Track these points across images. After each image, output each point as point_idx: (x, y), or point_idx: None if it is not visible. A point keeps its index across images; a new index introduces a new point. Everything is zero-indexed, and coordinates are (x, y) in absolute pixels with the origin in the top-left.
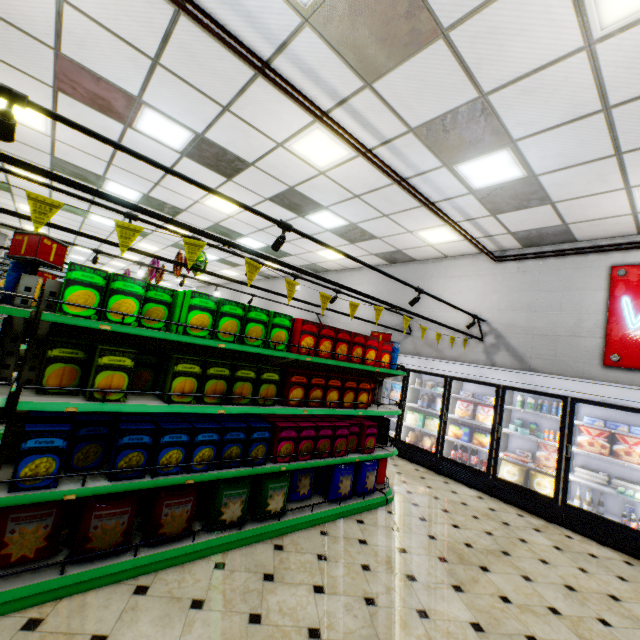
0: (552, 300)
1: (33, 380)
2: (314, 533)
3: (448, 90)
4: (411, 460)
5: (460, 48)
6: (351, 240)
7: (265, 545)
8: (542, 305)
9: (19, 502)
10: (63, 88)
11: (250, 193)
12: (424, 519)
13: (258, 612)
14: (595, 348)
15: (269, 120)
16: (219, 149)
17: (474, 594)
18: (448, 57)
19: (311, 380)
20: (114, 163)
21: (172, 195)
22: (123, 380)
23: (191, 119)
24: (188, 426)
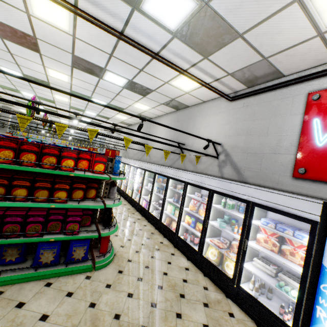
0: (262, 126)
1: None
2: None
3: None
4: (164, 235)
5: None
6: (141, 94)
7: None
8: (256, 130)
9: None
10: None
11: (60, 63)
12: (109, 286)
13: None
14: (289, 163)
15: None
16: (8, 27)
17: None
18: None
19: None
20: None
21: (32, 72)
22: None
23: None
24: None
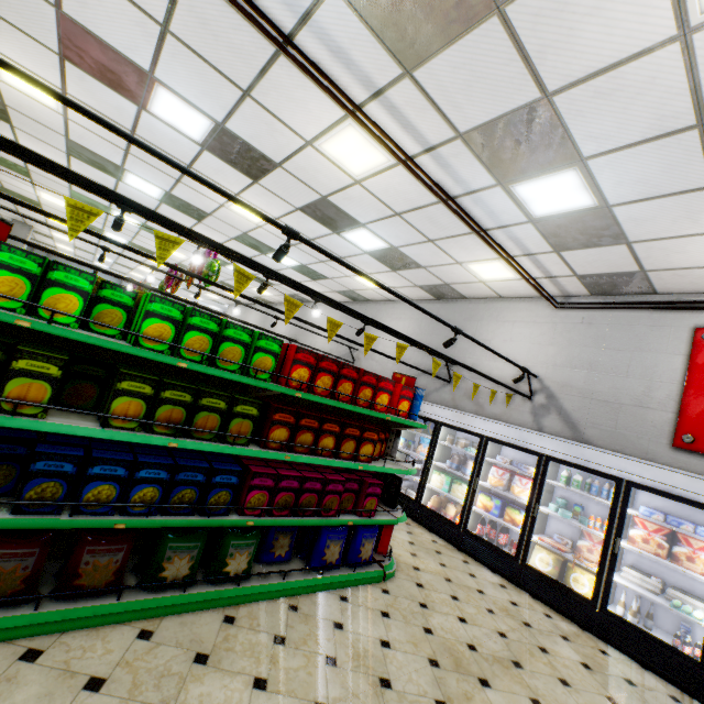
0: (619, 361)
1: None
2: (281, 606)
3: (504, 86)
4: (430, 529)
5: (519, 29)
6: (393, 267)
7: (213, 614)
8: (606, 365)
9: None
10: (70, 56)
11: (279, 200)
12: (425, 605)
13: None
14: (665, 424)
15: (295, 111)
16: (242, 143)
17: None
18: (504, 41)
19: (300, 420)
20: (132, 152)
21: (195, 195)
22: (44, 391)
23: (209, 104)
24: (129, 458)
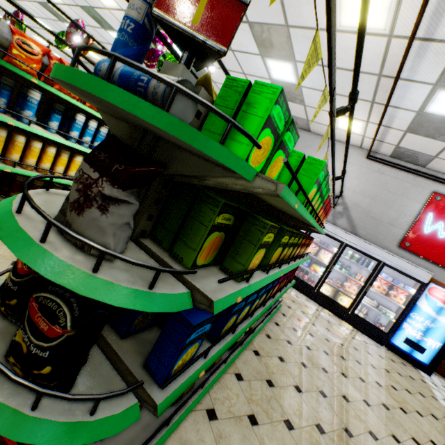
0: (389, 198)
1: (146, 232)
2: (264, 337)
3: None
4: None
5: None
6: None
7: (249, 352)
8: (382, 199)
9: (174, 398)
10: None
11: None
12: (300, 320)
13: (286, 418)
14: (399, 235)
15: None
16: None
17: (351, 378)
18: None
19: (305, 241)
20: None
21: None
22: (261, 256)
23: None
24: None
